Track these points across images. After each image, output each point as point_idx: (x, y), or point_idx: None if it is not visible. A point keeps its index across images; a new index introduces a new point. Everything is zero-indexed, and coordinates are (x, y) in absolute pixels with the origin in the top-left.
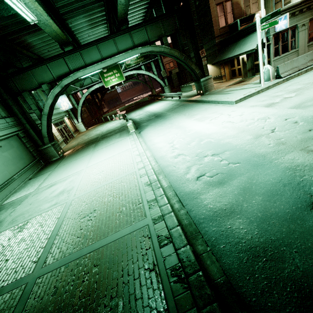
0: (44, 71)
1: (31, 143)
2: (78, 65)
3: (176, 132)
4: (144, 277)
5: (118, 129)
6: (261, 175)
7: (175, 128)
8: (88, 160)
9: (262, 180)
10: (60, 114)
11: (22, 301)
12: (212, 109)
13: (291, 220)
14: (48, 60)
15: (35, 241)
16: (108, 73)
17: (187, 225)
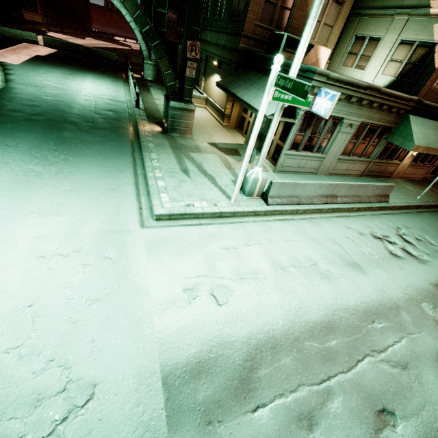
0: None
1: None
2: None
3: None
4: None
5: None
6: None
7: None
8: None
9: None
10: None
11: None
12: (105, 204)
13: None
14: None
15: None
16: None
17: None
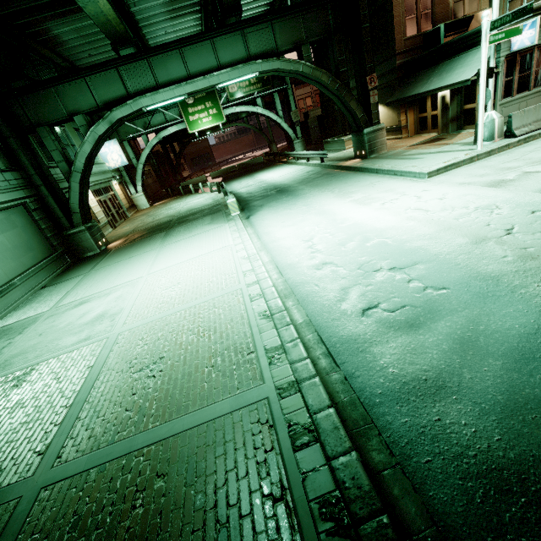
0: (79, 91)
1: (48, 222)
2: (143, 84)
3: (317, 222)
4: (262, 513)
5: (208, 208)
6: (495, 317)
7: (315, 214)
8: (151, 260)
9: (499, 326)
10: (106, 174)
11: (7, 538)
12: (384, 185)
13: None
14: (88, 70)
15: (44, 409)
16: (196, 107)
17: (345, 406)
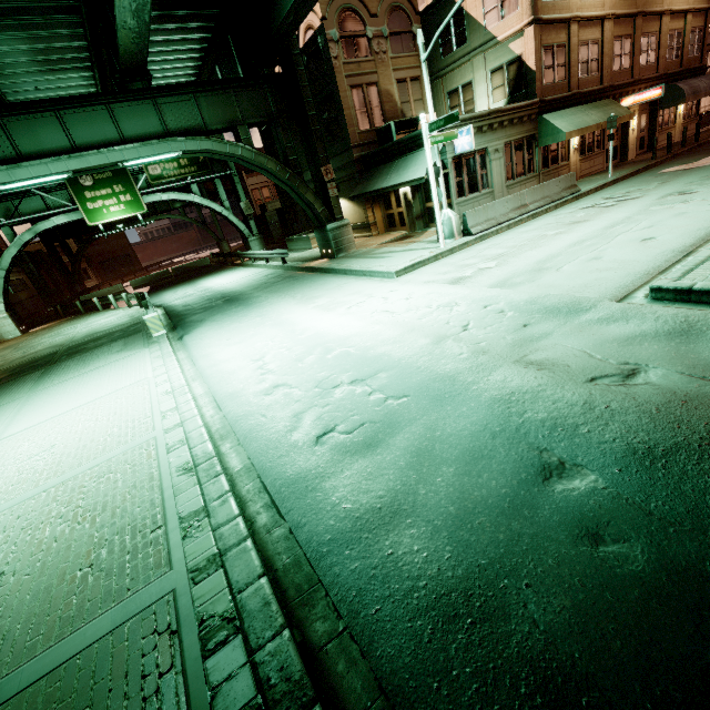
0: None
1: None
2: None
3: (272, 335)
4: None
5: (120, 330)
6: (450, 419)
7: (270, 326)
8: (9, 417)
9: (453, 428)
10: None
11: None
12: (352, 287)
13: (512, 511)
14: None
15: None
16: (99, 191)
17: (288, 569)
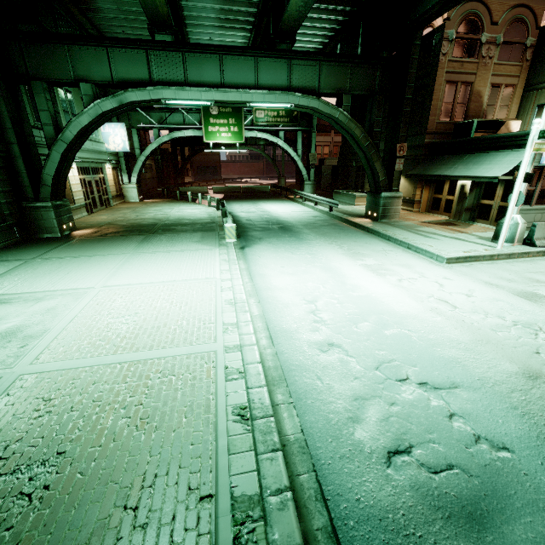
0: (97, 59)
1: (8, 186)
2: (171, 76)
3: (323, 279)
4: None
5: (200, 223)
6: None
7: (320, 268)
8: (115, 267)
9: None
10: (101, 154)
11: None
12: (399, 257)
13: None
14: (114, 41)
15: None
16: (219, 119)
17: None
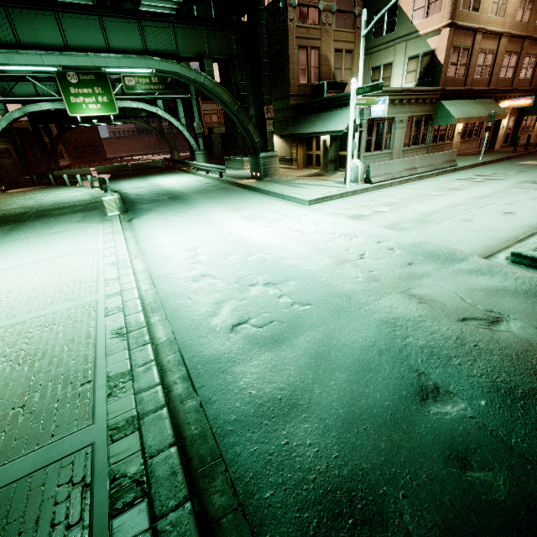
0: None
1: None
2: None
3: (204, 232)
4: None
5: (82, 205)
6: (345, 331)
7: (204, 224)
8: None
9: (347, 340)
10: None
11: None
12: (273, 206)
13: (393, 423)
14: None
15: None
16: (82, 89)
17: (195, 439)
